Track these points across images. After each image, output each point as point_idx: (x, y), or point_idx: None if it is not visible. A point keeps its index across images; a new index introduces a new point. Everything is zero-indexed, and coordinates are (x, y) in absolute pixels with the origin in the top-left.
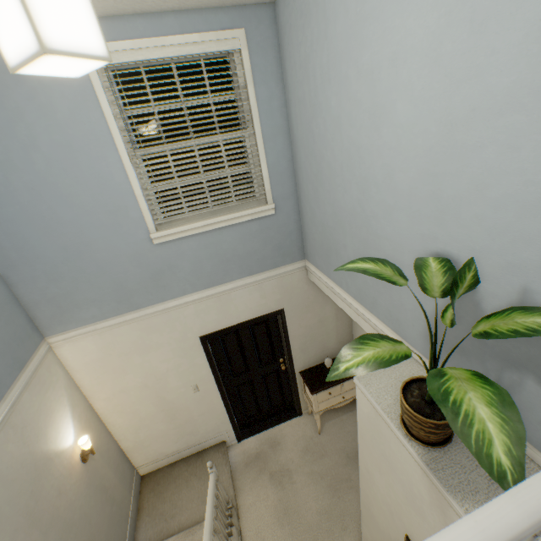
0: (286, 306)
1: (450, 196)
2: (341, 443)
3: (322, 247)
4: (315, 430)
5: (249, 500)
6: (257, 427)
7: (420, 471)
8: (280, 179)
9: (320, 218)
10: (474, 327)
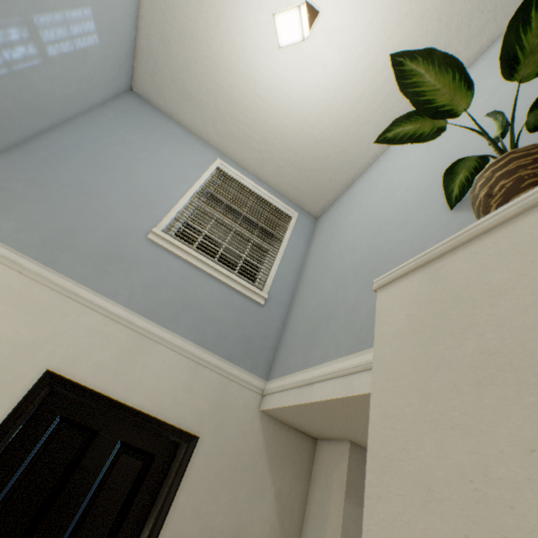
0: (205, 437)
1: None
2: None
3: (307, 333)
4: None
5: None
6: None
7: None
8: (281, 286)
9: (315, 303)
10: (526, 124)
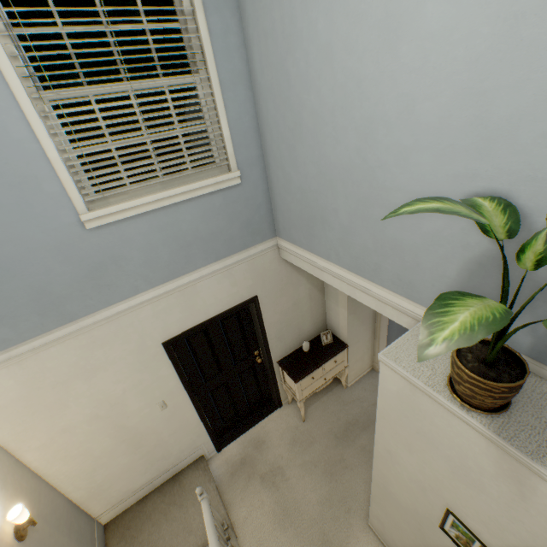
0: (260, 292)
1: (503, 117)
2: (327, 425)
3: (301, 217)
4: (299, 419)
5: (243, 513)
6: (236, 430)
7: (485, 443)
8: (243, 140)
9: (299, 183)
10: None
